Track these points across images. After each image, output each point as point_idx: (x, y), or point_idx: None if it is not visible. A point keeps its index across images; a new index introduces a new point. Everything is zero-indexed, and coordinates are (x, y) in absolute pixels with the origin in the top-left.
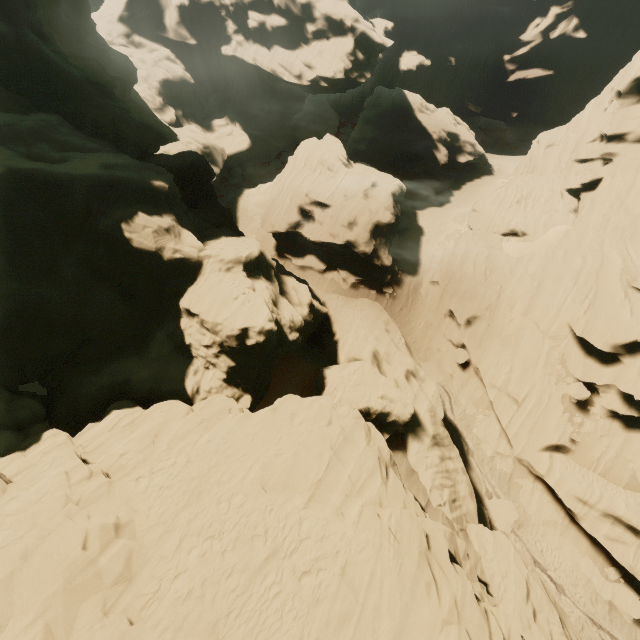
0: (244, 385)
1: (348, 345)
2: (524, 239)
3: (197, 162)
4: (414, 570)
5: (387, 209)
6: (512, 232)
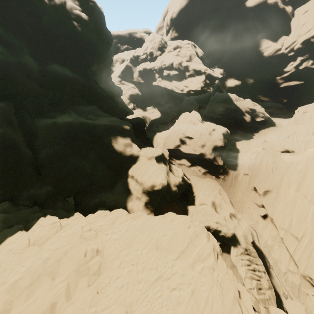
0: (151, 208)
1: (200, 197)
2: (293, 154)
3: (140, 121)
4: (230, 304)
5: (220, 140)
6: (286, 150)
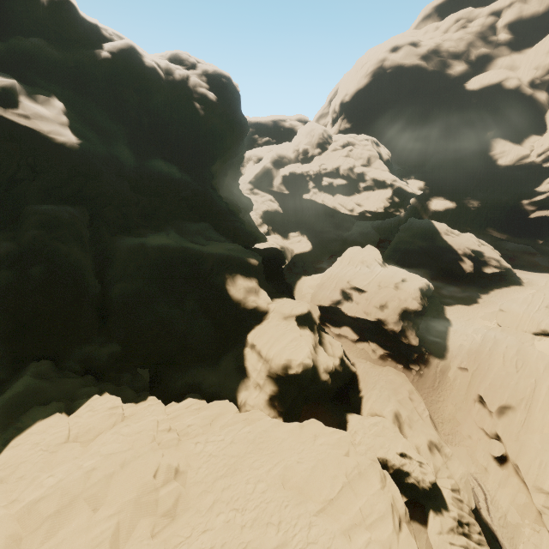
0: (279, 408)
1: (371, 401)
2: None
3: (276, 253)
4: None
5: (415, 299)
6: (544, 332)
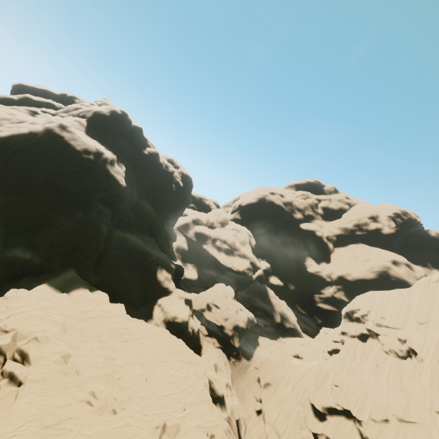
0: None
1: (206, 355)
2: (301, 359)
3: (181, 269)
4: (204, 398)
5: (244, 321)
6: (297, 355)
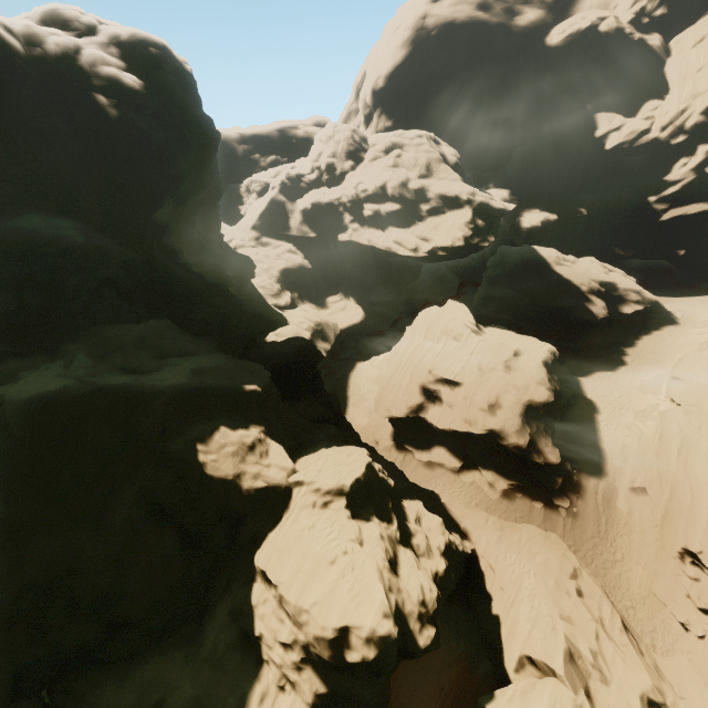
0: None
1: (521, 635)
2: None
3: (303, 348)
4: None
5: (540, 383)
6: None
